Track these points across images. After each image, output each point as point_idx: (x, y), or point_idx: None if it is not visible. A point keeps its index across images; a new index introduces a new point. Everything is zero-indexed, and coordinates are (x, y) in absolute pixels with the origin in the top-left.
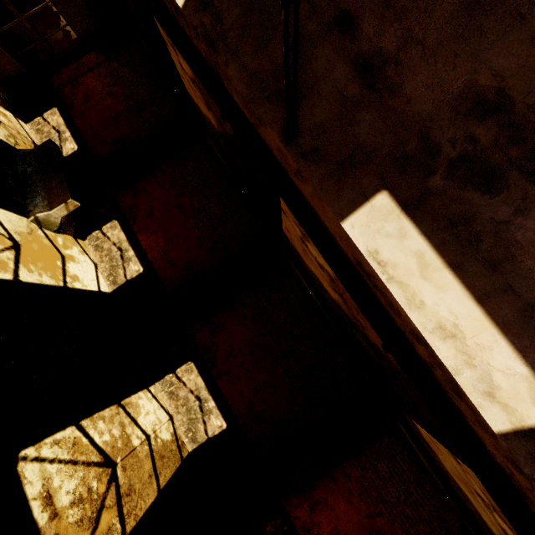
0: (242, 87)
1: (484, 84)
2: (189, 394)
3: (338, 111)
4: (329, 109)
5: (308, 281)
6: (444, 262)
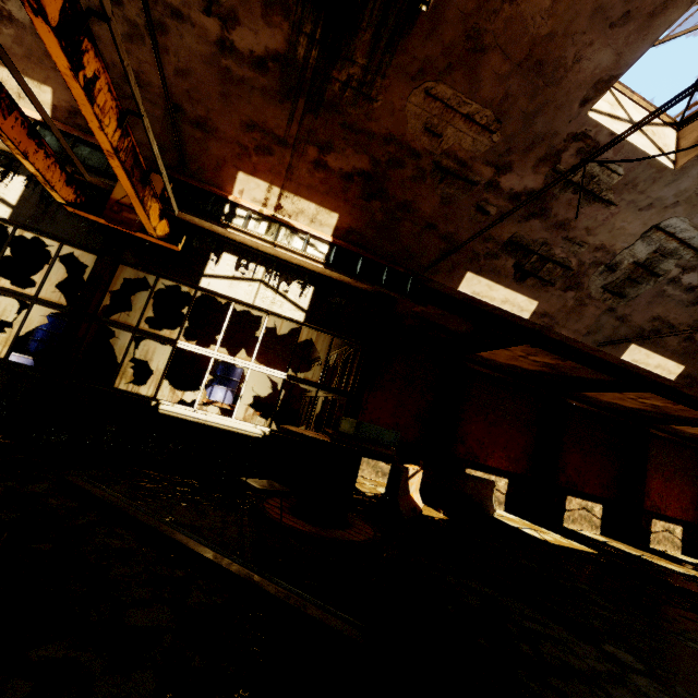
0: None
1: None
2: (579, 512)
3: None
4: None
5: (586, 404)
6: None
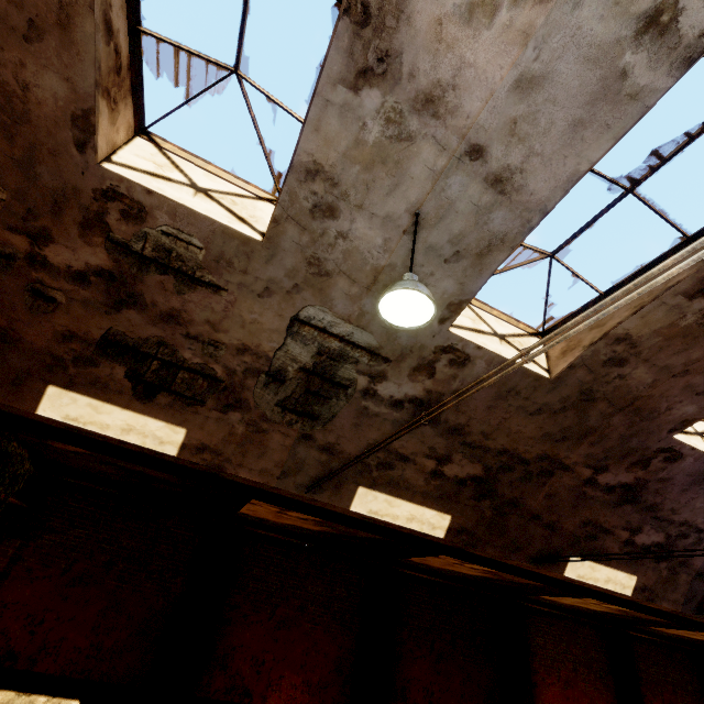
0: (498, 554)
1: (584, 519)
2: None
3: (545, 541)
4: (541, 543)
5: (427, 573)
6: (596, 563)
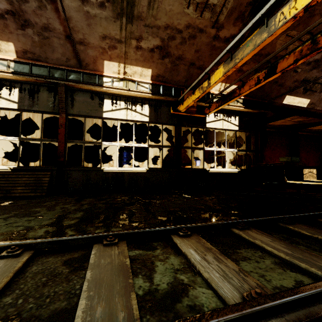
0: None
1: None
2: (308, 174)
3: None
4: None
5: (306, 132)
6: None
